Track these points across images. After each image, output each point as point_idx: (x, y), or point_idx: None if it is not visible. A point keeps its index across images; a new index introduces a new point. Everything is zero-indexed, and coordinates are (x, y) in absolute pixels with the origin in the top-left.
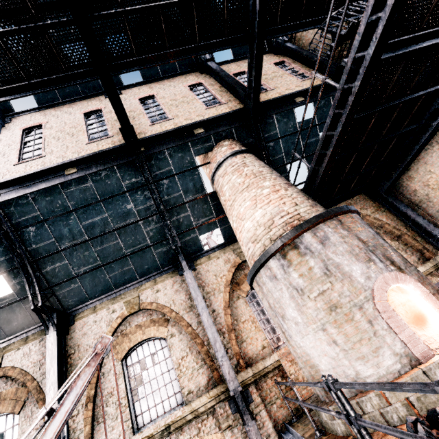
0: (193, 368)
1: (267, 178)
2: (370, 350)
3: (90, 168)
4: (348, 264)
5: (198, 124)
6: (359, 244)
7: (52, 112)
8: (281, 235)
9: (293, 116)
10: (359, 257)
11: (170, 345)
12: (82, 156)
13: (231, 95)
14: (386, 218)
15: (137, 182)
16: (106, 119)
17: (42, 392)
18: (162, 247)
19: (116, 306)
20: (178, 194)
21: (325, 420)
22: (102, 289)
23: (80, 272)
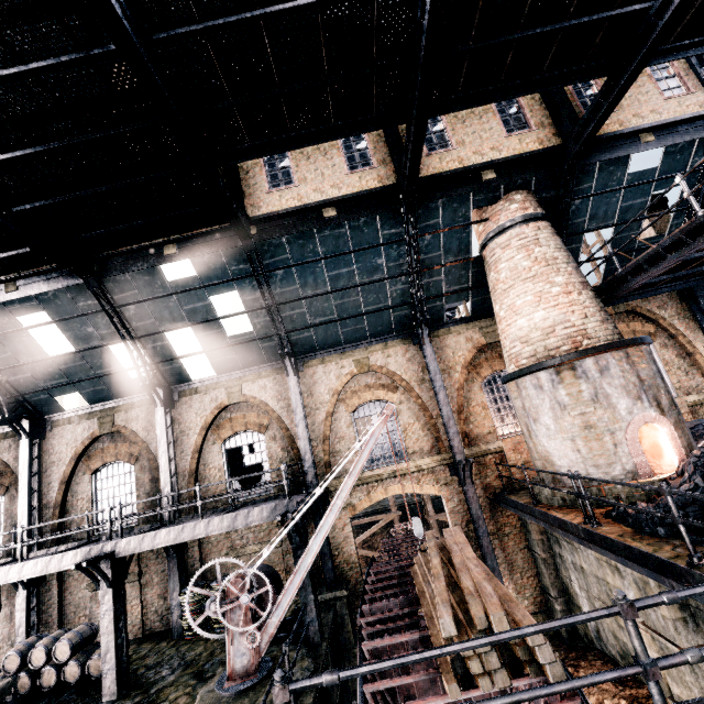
0: (418, 435)
1: (561, 271)
2: (605, 463)
3: (351, 212)
4: (617, 397)
5: (491, 165)
6: (635, 381)
7: None
8: (559, 348)
9: (626, 163)
10: (630, 394)
11: (398, 410)
12: (345, 196)
13: (546, 112)
14: (685, 328)
15: (396, 234)
16: None
17: (283, 422)
18: (401, 310)
19: (345, 363)
20: (437, 254)
21: (546, 495)
22: (332, 342)
23: (315, 323)
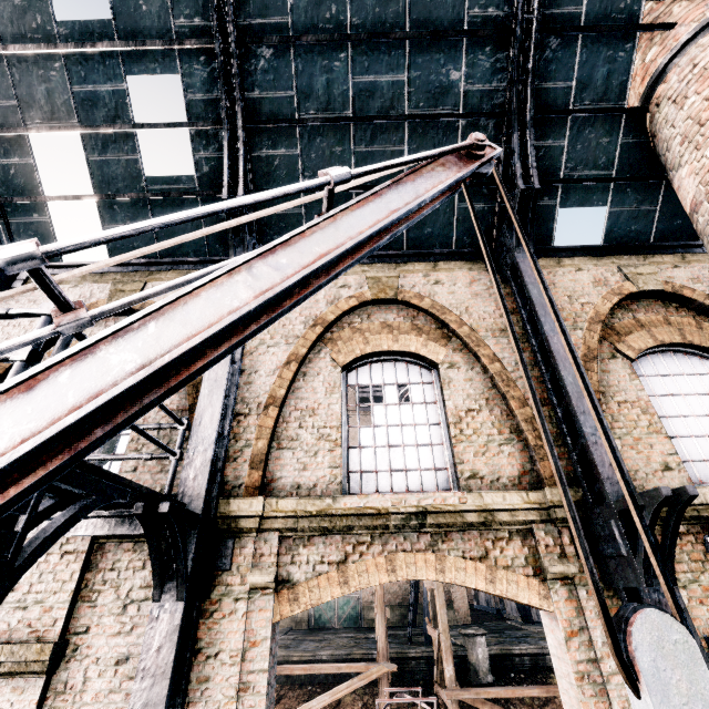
0: (489, 437)
1: None
2: None
3: None
4: None
5: None
6: None
7: None
8: None
9: None
10: None
11: (445, 379)
12: None
13: None
14: None
15: (495, 19)
16: None
17: None
18: (475, 200)
19: (350, 280)
20: (564, 86)
21: None
22: None
23: None
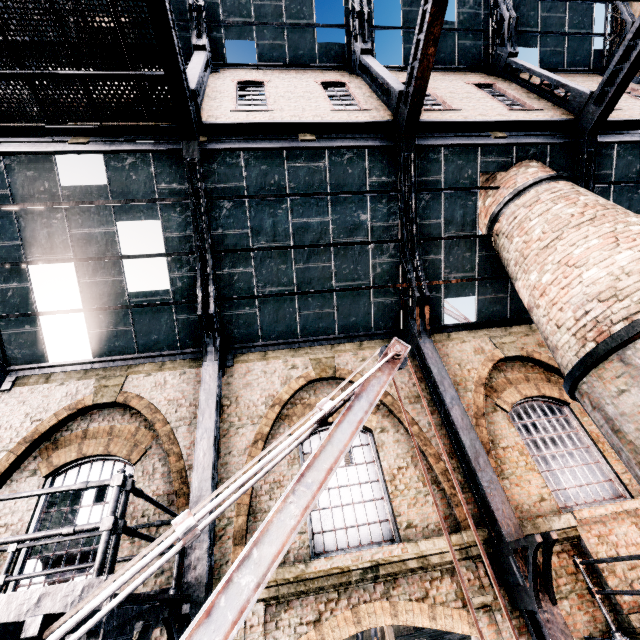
0: (417, 490)
1: (631, 214)
2: None
3: (334, 141)
4: None
5: (501, 124)
6: None
7: (275, 74)
8: None
9: None
10: None
11: (379, 443)
12: (329, 121)
13: (547, 104)
14: None
15: (387, 183)
16: (355, 92)
17: (176, 443)
18: (385, 296)
19: (297, 362)
20: (436, 222)
21: None
22: (283, 329)
23: (264, 293)
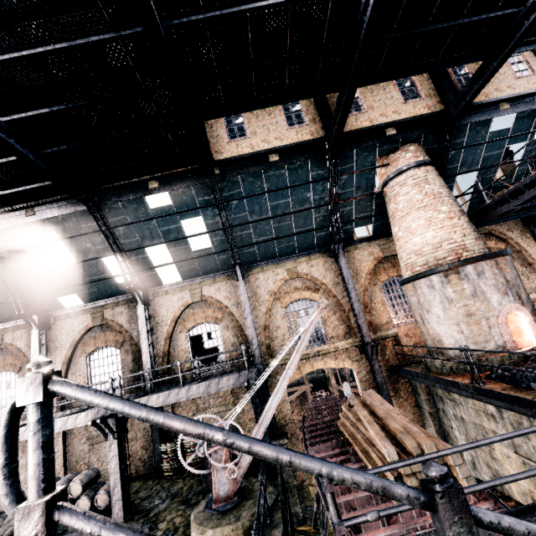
0: (335, 324)
1: (445, 203)
2: (482, 340)
3: (290, 158)
4: (490, 293)
5: (393, 124)
6: (503, 282)
7: None
8: (445, 258)
9: (489, 124)
10: (500, 290)
11: None
12: (286, 146)
13: (432, 86)
14: (527, 245)
15: (322, 174)
16: None
17: (234, 316)
18: (322, 232)
19: (279, 271)
20: (351, 190)
21: (436, 366)
22: (270, 255)
23: (258, 241)
